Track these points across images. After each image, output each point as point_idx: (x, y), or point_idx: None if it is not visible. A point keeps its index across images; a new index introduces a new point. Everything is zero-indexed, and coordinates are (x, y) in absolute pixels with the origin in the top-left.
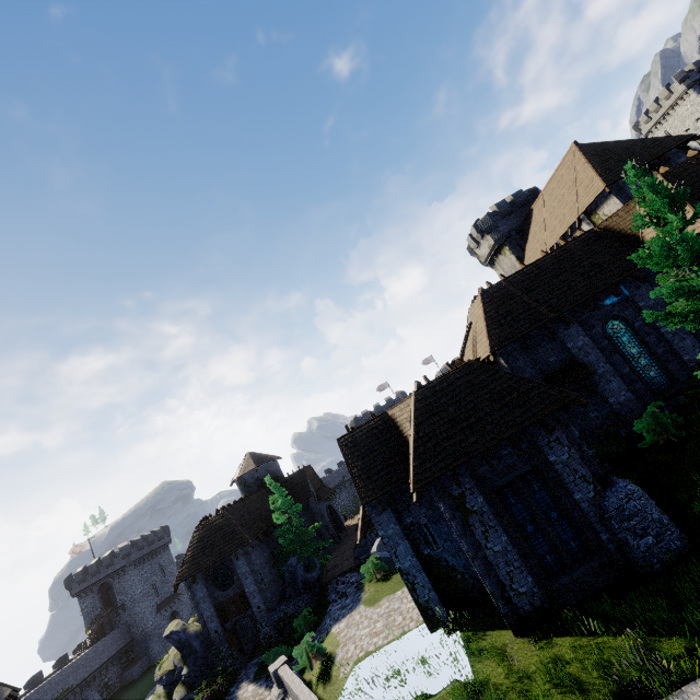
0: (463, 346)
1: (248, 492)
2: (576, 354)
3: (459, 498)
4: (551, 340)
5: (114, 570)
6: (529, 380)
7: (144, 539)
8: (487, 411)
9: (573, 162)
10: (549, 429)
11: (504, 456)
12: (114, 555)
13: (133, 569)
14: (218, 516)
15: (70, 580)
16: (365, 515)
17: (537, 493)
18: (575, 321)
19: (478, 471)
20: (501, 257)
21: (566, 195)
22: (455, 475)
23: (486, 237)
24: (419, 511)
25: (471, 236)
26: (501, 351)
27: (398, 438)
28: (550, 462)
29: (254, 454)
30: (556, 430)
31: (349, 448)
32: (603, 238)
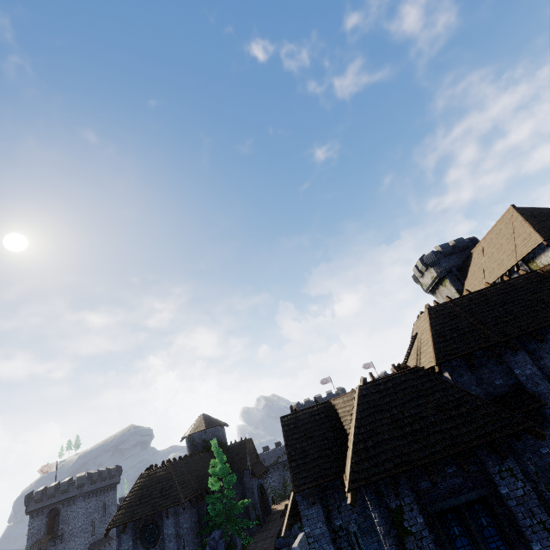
0: (407, 353)
1: (194, 451)
2: (524, 382)
3: (397, 511)
4: (497, 363)
5: (66, 497)
6: (477, 397)
7: (99, 474)
8: (431, 420)
9: (511, 220)
10: (501, 455)
11: (449, 475)
12: (71, 482)
13: (82, 501)
14: (162, 468)
15: (30, 496)
16: (294, 504)
17: (486, 530)
18: (522, 349)
19: (419, 485)
20: (442, 287)
21: (504, 244)
22: (394, 483)
23: (429, 270)
24: (349, 514)
25: (417, 267)
26: (446, 364)
27: (338, 429)
28: (502, 494)
29: (207, 416)
30: (508, 458)
31: (290, 429)
32: (546, 280)
